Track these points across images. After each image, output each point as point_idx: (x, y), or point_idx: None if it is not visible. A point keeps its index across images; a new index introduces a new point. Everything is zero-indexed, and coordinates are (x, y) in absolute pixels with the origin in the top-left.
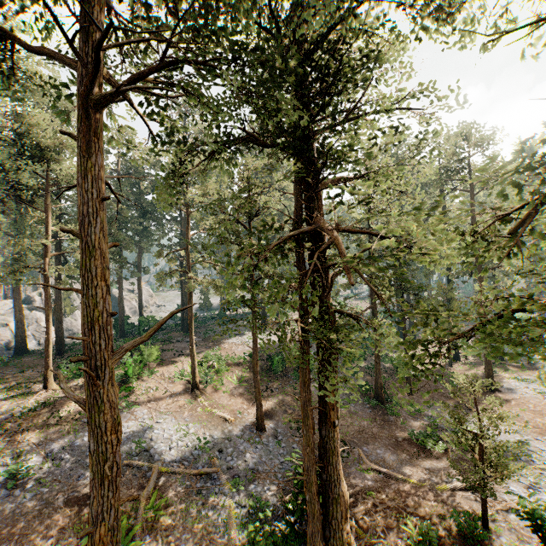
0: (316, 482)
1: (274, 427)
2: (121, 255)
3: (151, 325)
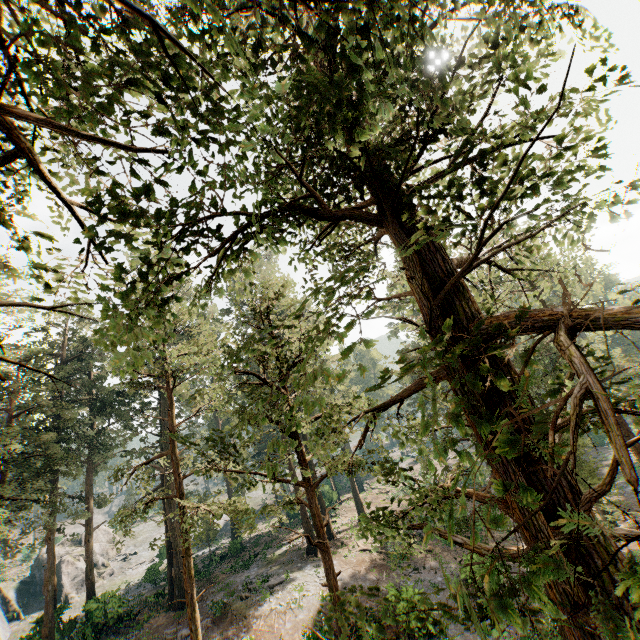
0: None
1: None
2: (55, 487)
3: (109, 613)
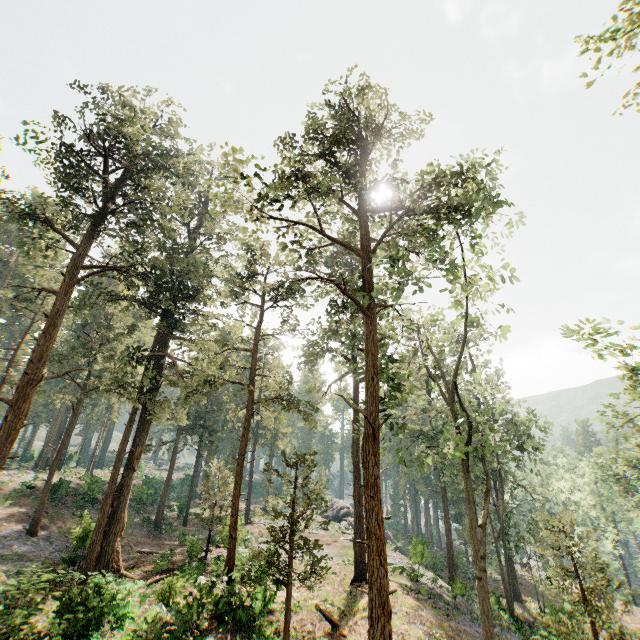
0: (110, 504)
1: (47, 535)
2: None
3: None
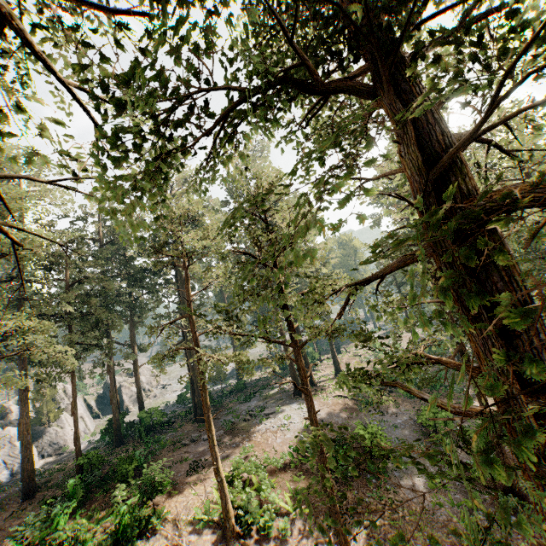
0: None
1: None
2: (109, 337)
3: (155, 421)
